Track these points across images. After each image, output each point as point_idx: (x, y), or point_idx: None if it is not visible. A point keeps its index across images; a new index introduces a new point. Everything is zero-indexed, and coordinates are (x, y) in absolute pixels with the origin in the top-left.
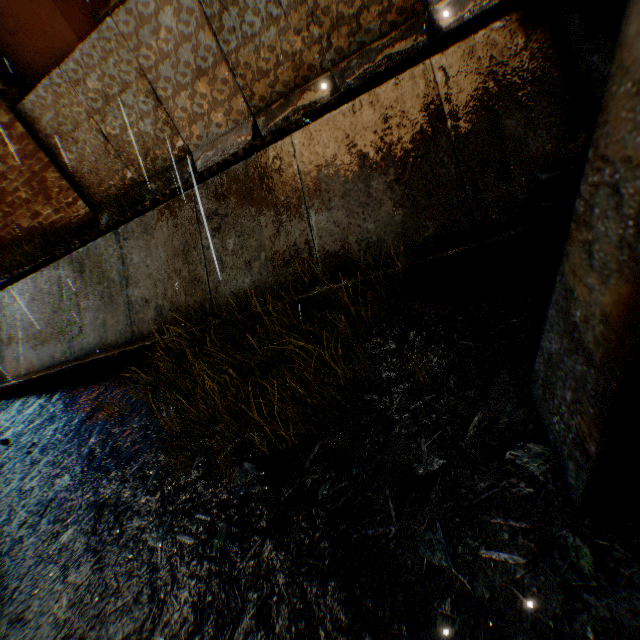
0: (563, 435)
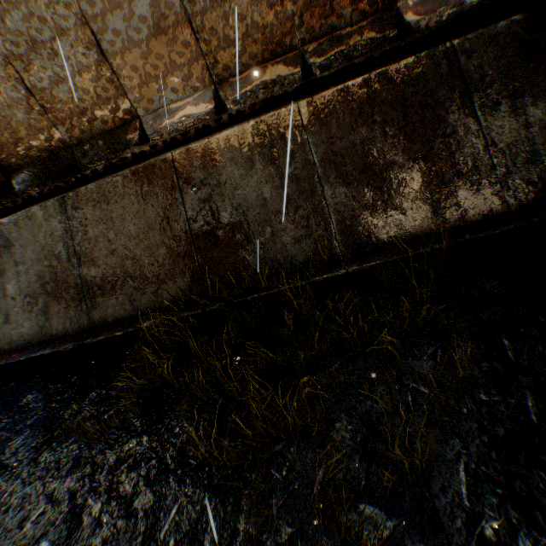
0: None
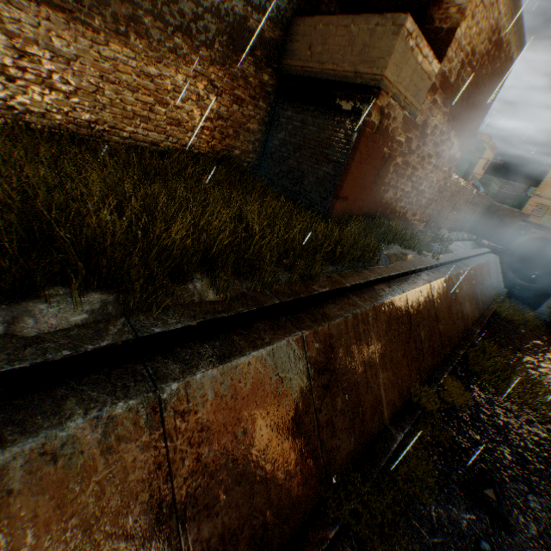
0: (544, 317)
